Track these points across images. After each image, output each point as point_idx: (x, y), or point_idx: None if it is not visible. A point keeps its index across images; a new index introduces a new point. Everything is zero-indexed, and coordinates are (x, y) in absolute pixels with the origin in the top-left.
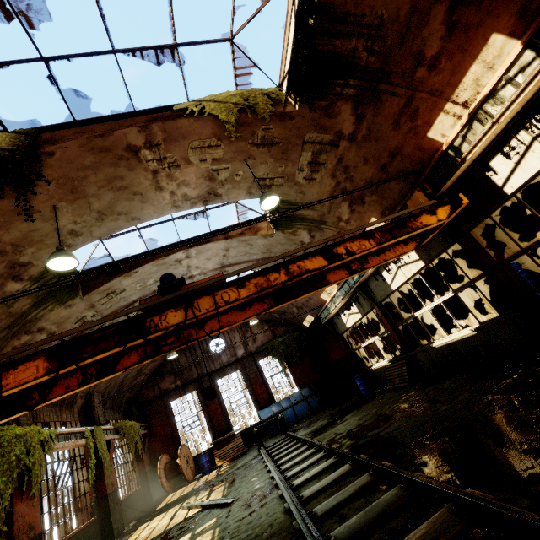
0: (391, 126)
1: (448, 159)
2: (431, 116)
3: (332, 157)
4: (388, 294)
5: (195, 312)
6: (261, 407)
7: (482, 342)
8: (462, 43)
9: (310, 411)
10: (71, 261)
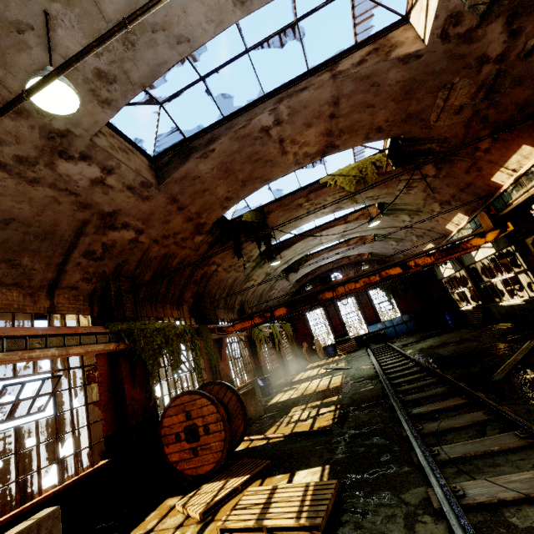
0: (464, 173)
1: (504, 198)
2: (491, 171)
3: (422, 184)
4: (472, 262)
5: (336, 293)
6: (369, 324)
7: (528, 309)
8: (504, 145)
9: (408, 331)
10: (278, 262)
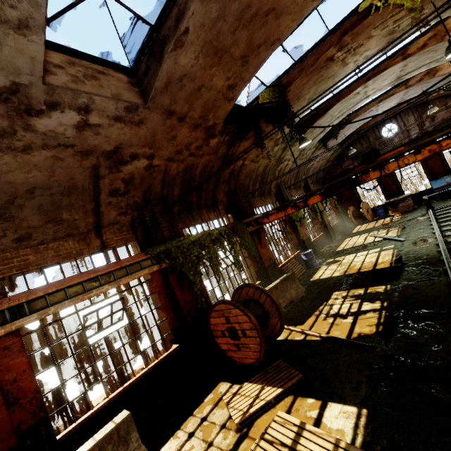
0: None
1: None
2: None
3: None
4: None
5: (385, 172)
6: (433, 178)
7: None
8: None
9: None
10: (308, 142)
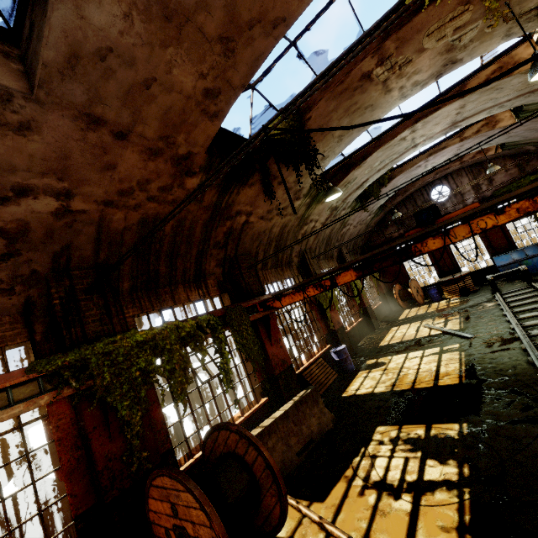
0: None
1: None
2: None
3: None
4: None
5: (451, 239)
6: (495, 253)
7: None
8: None
9: None
10: (338, 194)
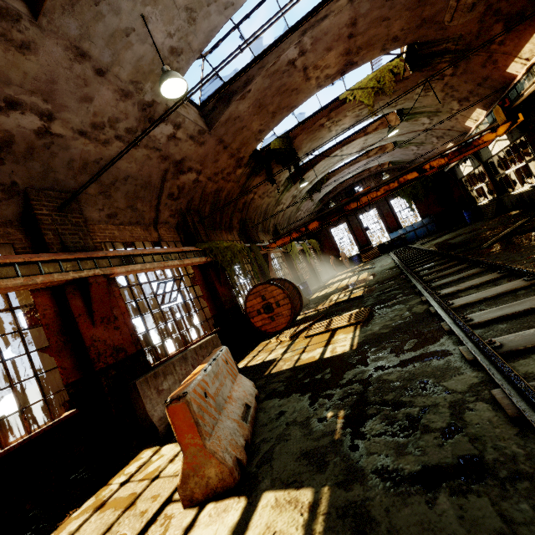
0: (480, 67)
1: (517, 89)
2: (506, 63)
3: (440, 84)
4: (489, 157)
5: (360, 203)
6: (391, 232)
7: (534, 194)
8: (517, 35)
9: (427, 233)
10: (306, 183)
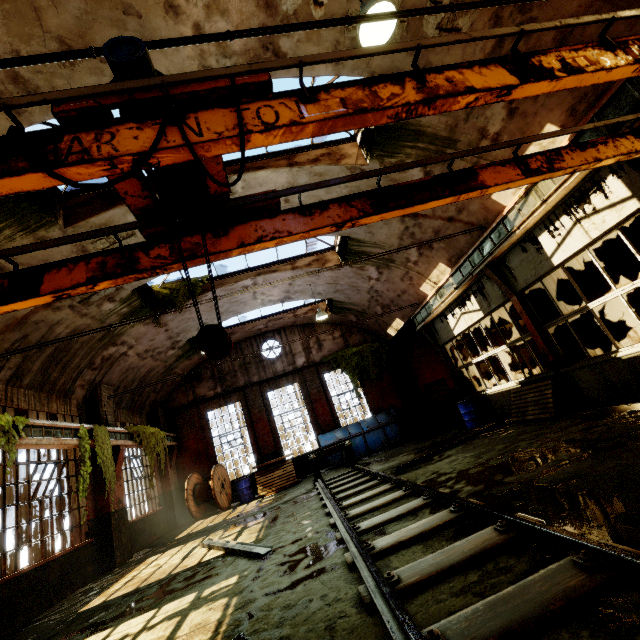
0: None
1: None
2: None
3: None
4: (543, 273)
5: (187, 136)
6: (321, 432)
7: None
8: None
9: (386, 443)
10: None
